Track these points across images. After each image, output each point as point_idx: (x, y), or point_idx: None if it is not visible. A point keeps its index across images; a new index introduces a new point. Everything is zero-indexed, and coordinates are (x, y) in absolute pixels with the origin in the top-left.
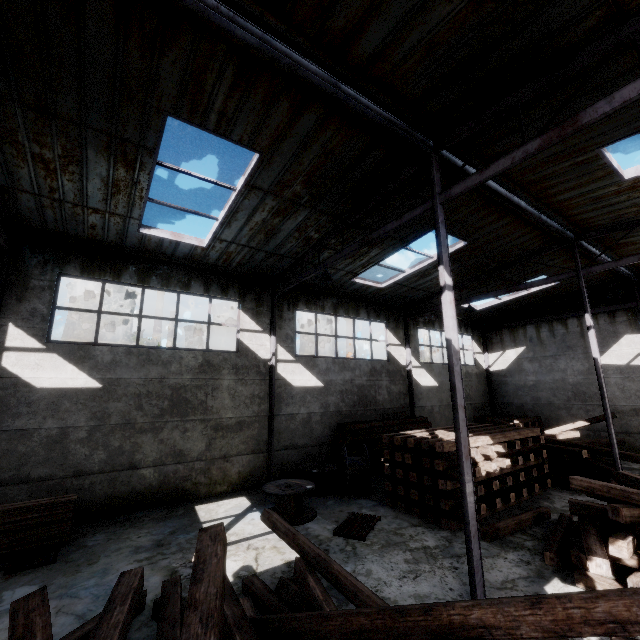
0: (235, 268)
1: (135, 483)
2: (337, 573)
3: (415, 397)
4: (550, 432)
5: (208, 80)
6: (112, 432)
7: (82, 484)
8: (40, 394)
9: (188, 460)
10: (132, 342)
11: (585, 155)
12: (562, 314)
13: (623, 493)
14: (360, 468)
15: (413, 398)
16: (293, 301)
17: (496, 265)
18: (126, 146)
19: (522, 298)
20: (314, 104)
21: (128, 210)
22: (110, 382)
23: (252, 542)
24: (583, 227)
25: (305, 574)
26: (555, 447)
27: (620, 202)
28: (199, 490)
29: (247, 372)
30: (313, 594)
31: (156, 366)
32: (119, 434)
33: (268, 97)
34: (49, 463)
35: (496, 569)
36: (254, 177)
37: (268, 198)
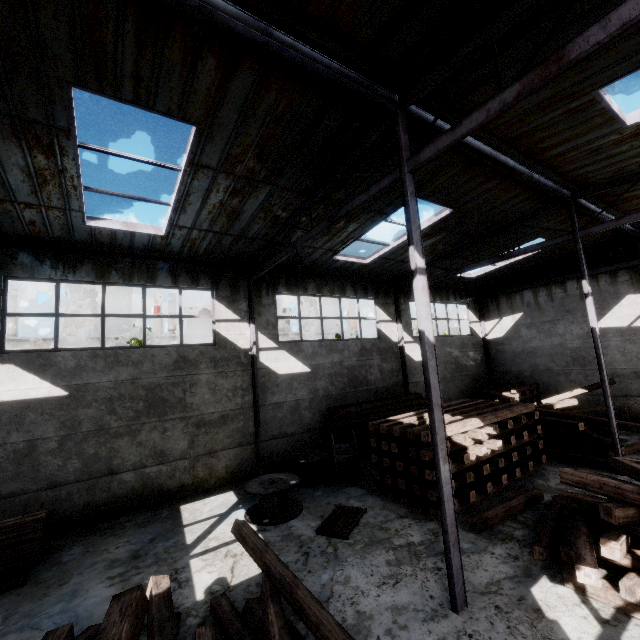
0: (204, 255)
1: (116, 488)
2: (301, 600)
3: (409, 373)
4: (547, 401)
5: (106, 36)
6: (85, 440)
7: (58, 495)
8: (0, 408)
9: (171, 460)
10: (125, 331)
11: (580, 99)
12: (561, 277)
13: (617, 490)
14: (349, 456)
15: (406, 375)
16: (272, 285)
17: (487, 231)
18: (35, 128)
19: (518, 263)
20: (246, 59)
21: (65, 202)
22: (77, 388)
23: (231, 548)
24: (581, 183)
25: (267, 603)
26: (551, 420)
27: (622, 152)
28: (185, 488)
29: (227, 364)
30: (270, 632)
31: (126, 367)
32: (93, 441)
33: (187, 54)
34: (20, 478)
35: (481, 568)
36: (197, 154)
37: (220, 177)
